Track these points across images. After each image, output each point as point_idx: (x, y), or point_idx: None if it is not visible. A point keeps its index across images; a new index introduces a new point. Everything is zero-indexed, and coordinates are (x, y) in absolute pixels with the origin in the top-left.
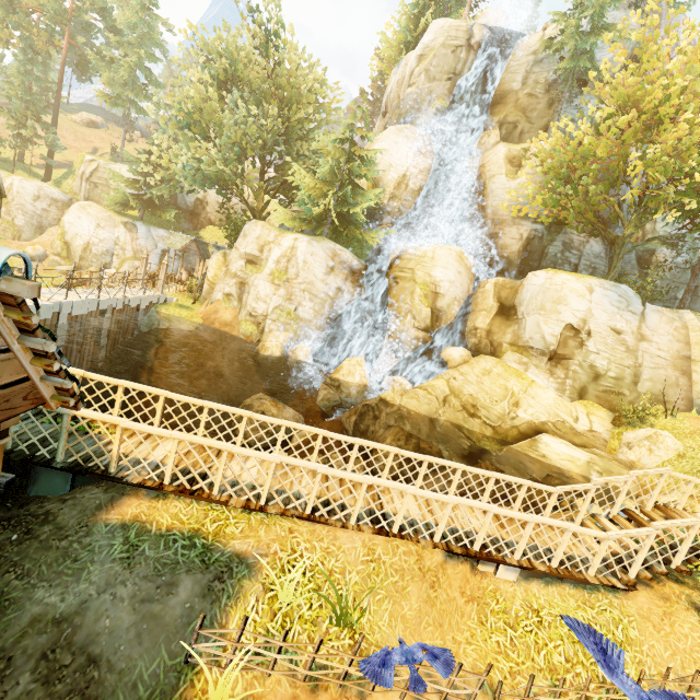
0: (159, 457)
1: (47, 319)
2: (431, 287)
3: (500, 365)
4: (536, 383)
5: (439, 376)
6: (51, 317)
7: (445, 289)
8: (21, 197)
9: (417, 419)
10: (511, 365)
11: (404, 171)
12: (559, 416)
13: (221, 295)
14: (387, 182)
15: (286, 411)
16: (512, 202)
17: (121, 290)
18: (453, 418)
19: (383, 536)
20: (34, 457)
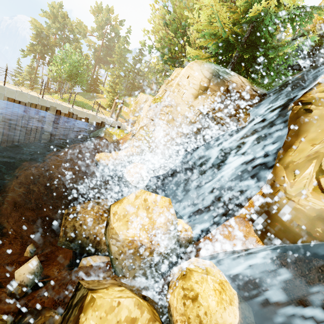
0: None
1: None
2: None
3: None
4: None
5: None
6: None
7: None
8: (141, 101)
9: None
10: None
11: None
12: None
13: None
14: None
15: (102, 225)
16: None
17: (88, 110)
18: None
19: None
20: None
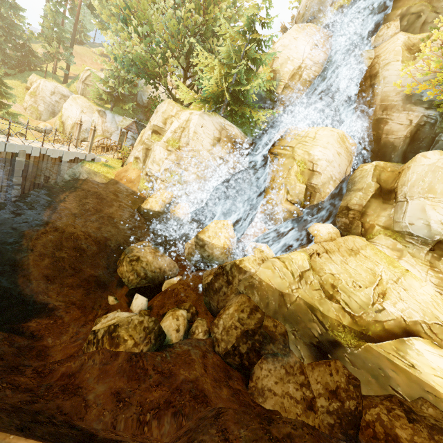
0: None
1: None
2: (308, 164)
3: (369, 248)
4: (410, 273)
5: (301, 250)
6: None
7: (322, 167)
8: (43, 92)
9: (267, 291)
10: (382, 250)
11: (299, 63)
12: (437, 317)
13: (133, 158)
14: (283, 73)
15: (161, 259)
16: (405, 88)
17: (50, 144)
18: (307, 296)
19: None
20: None
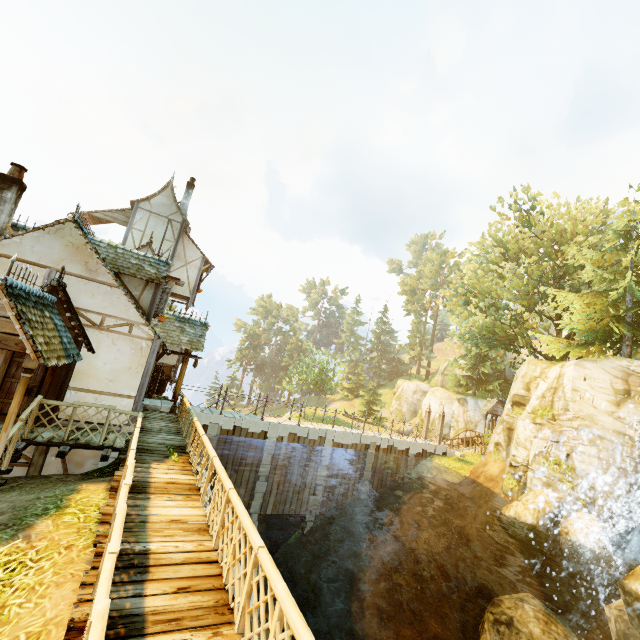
0: (157, 476)
1: (316, 441)
2: None
3: None
4: None
5: None
6: (320, 440)
7: None
8: (406, 393)
9: None
10: None
11: None
12: None
13: (492, 446)
14: None
15: None
16: None
17: (399, 436)
18: None
19: (67, 636)
20: (126, 451)
